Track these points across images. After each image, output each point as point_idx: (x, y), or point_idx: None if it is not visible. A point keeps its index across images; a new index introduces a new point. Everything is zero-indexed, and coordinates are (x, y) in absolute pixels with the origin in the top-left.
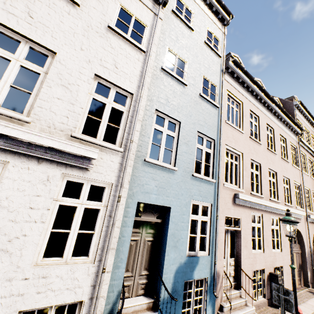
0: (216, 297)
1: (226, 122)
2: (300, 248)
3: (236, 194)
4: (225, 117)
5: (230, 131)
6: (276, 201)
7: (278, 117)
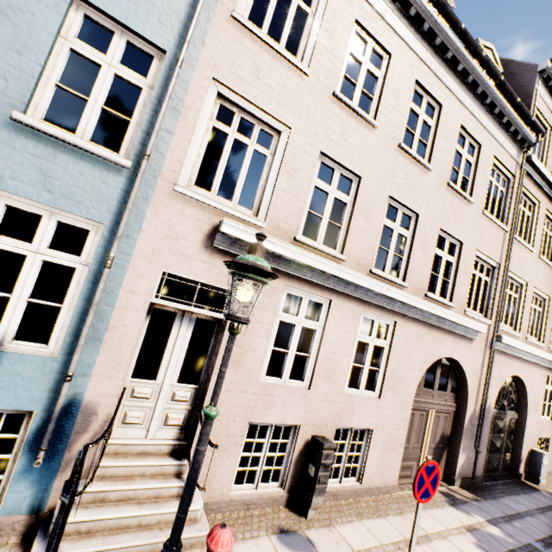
0: (35, 462)
1: (234, 18)
2: (458, 404)
3: (221, 221)
4: (234, 3)
5: (247, 50)
6: (392, 281)
7: (466, 80)
